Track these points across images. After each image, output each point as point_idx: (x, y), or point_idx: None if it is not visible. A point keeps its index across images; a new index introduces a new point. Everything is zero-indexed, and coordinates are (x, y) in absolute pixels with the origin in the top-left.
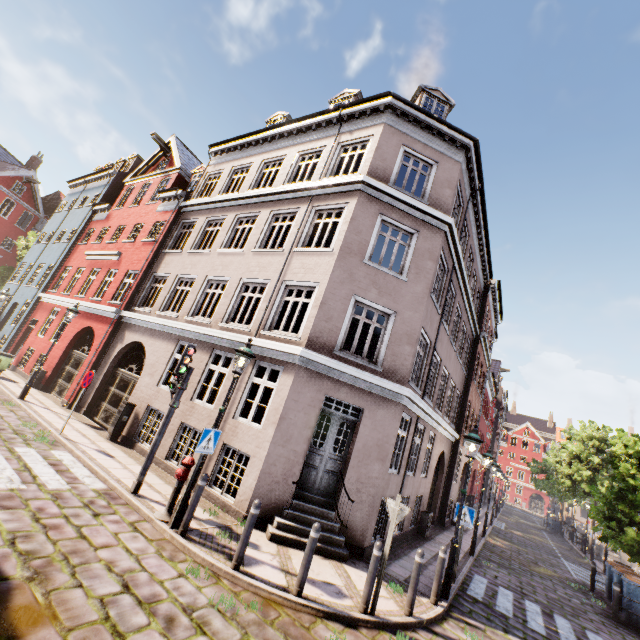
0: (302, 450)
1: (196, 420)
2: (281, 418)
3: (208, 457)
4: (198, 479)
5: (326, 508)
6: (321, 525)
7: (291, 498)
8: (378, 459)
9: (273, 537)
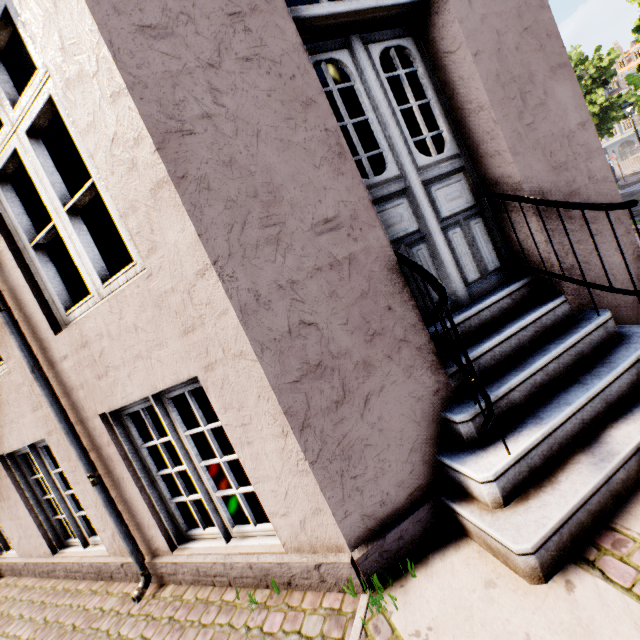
0: (348, 202)
1: (10, 428)
2: (163, 142)
3: (109, 485)
4: (141, 550)
5: (526, 308)
6: (577, 355)
7: (440, 370)
8: (553, 71)
9: (547, 558)
